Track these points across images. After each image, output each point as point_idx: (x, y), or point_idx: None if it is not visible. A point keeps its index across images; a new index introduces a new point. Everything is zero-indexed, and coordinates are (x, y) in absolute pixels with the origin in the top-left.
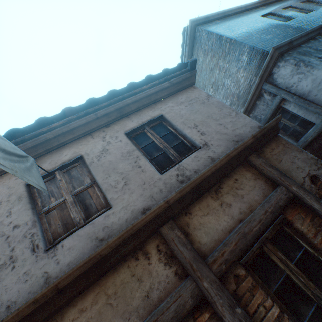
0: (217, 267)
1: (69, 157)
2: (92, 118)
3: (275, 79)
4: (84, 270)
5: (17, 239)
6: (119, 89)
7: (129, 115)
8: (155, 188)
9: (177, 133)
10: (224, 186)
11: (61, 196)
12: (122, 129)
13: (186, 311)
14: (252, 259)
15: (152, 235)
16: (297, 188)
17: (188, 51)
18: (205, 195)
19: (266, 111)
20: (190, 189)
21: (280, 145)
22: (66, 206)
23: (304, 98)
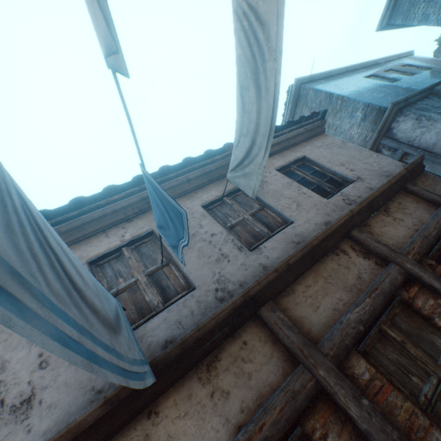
0: (412, 257)
1: (232, 186)
2: None
3: (395, 134)
4: (303, 254)
5: (219, 243)
6: None
7: (272, 156)
8: (327, 208)
9: (324, 171)
10: (391, 207)
11: (237, 217)
12: (271, 166)
13: (399, 282)
14: (435, 258)
15: (343, 238)
16: None
17: (291, 109)
18: (376, 214)
19: None
20: (365, 204)
21: (429, 179)
22: (246, 224)
23: (428, 151)
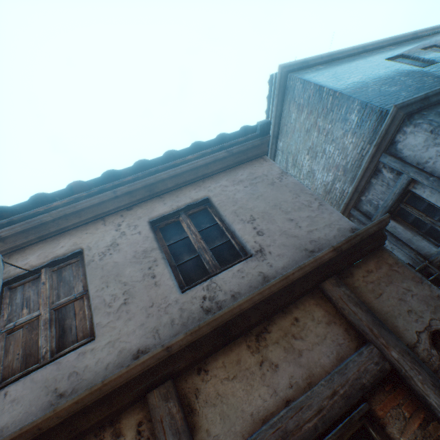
0: None
1: (65, 249)
2: (109, 197)
3: (400, 150)
4: None
5: None
6: (151, 160)
7: (162, 195)
8: (165, 316)
9: (224, 226)
10: (273, 329)
11: (38, 308)
12: (147, 214)
13: None
14: None
15: (136, 401)
16: (400, 355)
17: (276, 105)
18: (238, 341)
19: (386, 195)
20: (211, 329)
21: (384, 265)
22: (38, 325)
23: None
